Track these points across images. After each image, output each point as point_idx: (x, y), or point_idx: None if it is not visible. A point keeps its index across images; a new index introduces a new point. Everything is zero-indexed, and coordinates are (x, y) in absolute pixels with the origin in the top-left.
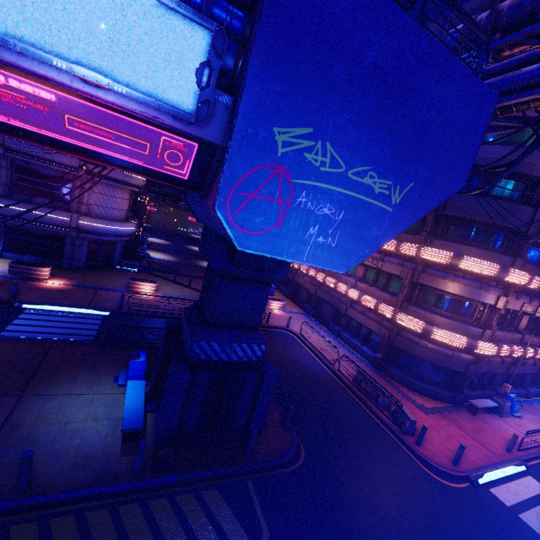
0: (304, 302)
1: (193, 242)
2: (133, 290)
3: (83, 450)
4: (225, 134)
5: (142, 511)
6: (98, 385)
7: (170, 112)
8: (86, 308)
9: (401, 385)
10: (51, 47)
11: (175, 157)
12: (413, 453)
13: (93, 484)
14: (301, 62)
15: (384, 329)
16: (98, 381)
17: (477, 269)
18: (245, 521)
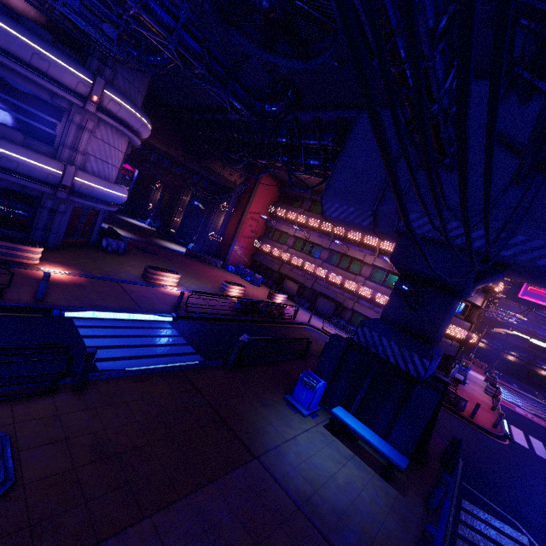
0: (292, 294)
1: (118, 211)
2: (154, 283)
3: (380, 503)
4: None
5: (468, 544)
6: (290, 420)
7: None
8: (144, 313)
9: None
10: None
11: None
12: (474, 425)
13: None
14: None
15: None
16: (284, 416)
17: None
18: (501, 518)
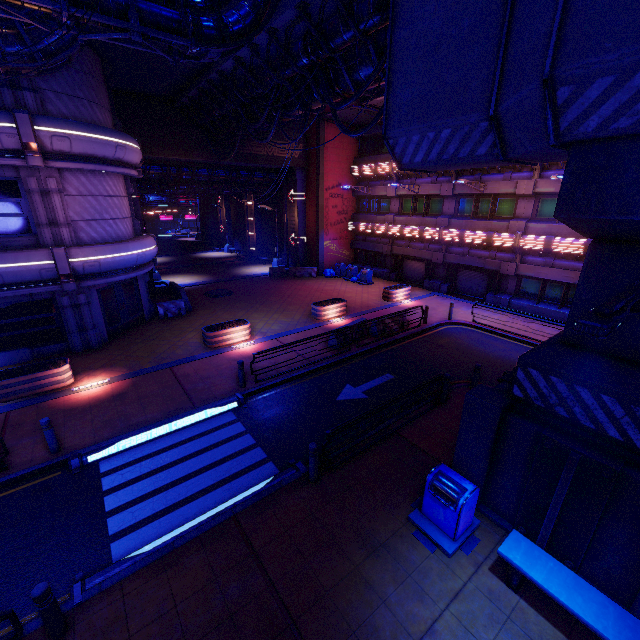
0: (419, 278)
1: (195, 248)
2: (219, 346)
3: None
4: None
5: None
6: (421, 577)
7: None
8: (196, 411)
9: None
10: None
11: None
12: None
13: None
14: None
15: None
16: (410, 568)
17: None
18: None
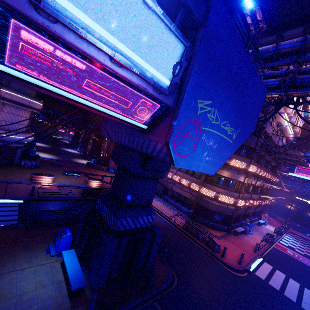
0: None
1: (65, 145)
2: (36, 182)
3: None
4: (175, 101)
5: None
6: (35, 258)
7: (158, 87)
8: (3, 198)
9: (204, 225)
10: (103, 38)
11: (142, 110)
12: (222, 262)
13: None
14: (212, 67)
15: (194, 196)
16: (34, 256)
17: (238, 165)
18: None
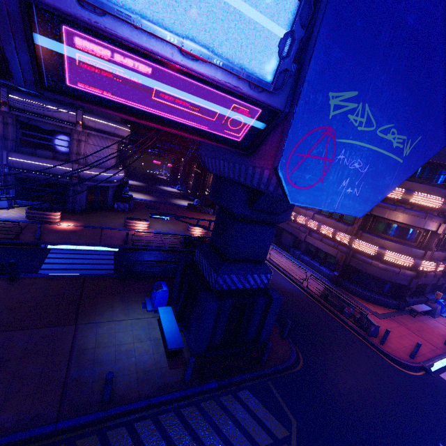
0: None
1: (162, 183)
2: (130, 228)
3: (140, 366)
4: (287, 100)
5: (199, 412)
6: (132, 311)
7: (254, 82)
8: (99, 246)
9: (355, 296)
10: (165, 22)
11: (237, 122)
12: (379, 351)
13: (157, 394)
14: (358, 29)
15: (340, 253)
16: (131, 308)
17: (425, 202)
18: (276, 414)
